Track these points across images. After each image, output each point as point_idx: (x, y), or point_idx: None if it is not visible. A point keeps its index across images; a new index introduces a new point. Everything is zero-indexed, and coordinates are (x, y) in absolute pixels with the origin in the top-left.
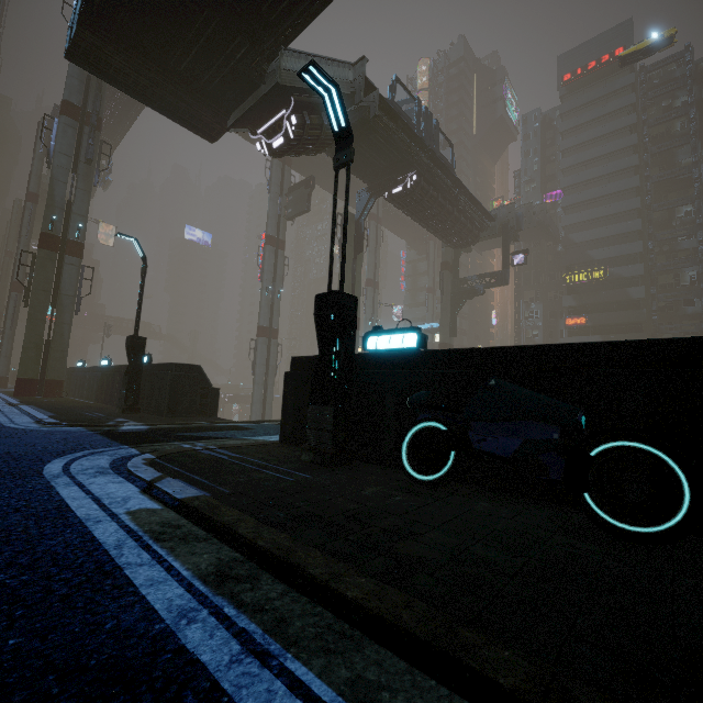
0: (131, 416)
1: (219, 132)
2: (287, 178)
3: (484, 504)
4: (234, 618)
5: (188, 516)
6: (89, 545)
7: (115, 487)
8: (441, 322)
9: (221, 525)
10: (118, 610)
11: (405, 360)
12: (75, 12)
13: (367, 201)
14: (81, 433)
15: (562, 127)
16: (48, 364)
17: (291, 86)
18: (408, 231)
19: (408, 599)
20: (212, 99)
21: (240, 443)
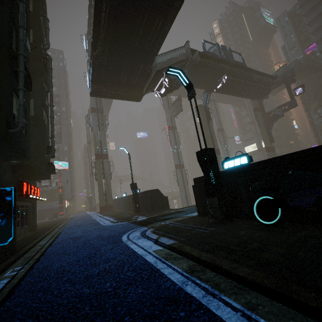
0: (139, 214)
1: (141, 97)
2: (169, 100)
3: (304, 232)
4: (200, 284)
5: (173, 251)
6: (146, 263)
7: (146, 242)
8: (262, 137)
9: (185, 253)
10: (163, 282)
11: (244, 169)
12: (90, 81)
13: (206, 96)
14: (126, 224)
15: (303, 12)
16: (107, 199)
17: (162, 68)
18: (230, 99)
19: (266, 275)
20: (136, 87)
21: (182, 218)
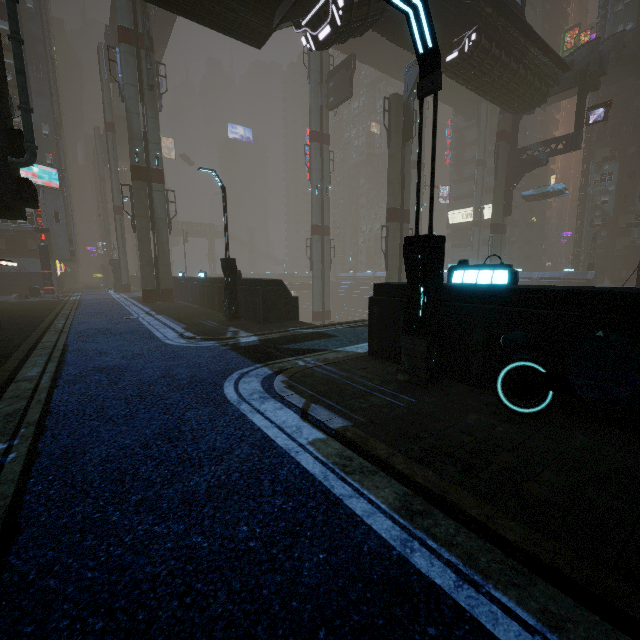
0: (237, 325)
1: (265, 35)
2: (325, 61)
3: (582, 438)
4: (438, 551)
5: (349, 447)
6: (307, 476)
7: (283, 414)
8: (493, 201)
9: (379, 458)
10: (362, 536)
11: (494, 296)
12: None
13: (416, 77)
14: (219, 349)
15: None
16: (160, 277)
17: None
18: (455, 95)
19: (554, 545)
20: None
21: (336, 356)
